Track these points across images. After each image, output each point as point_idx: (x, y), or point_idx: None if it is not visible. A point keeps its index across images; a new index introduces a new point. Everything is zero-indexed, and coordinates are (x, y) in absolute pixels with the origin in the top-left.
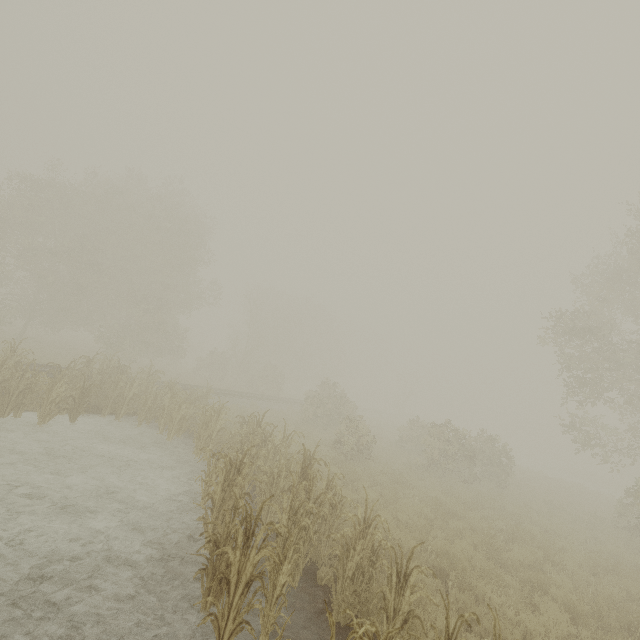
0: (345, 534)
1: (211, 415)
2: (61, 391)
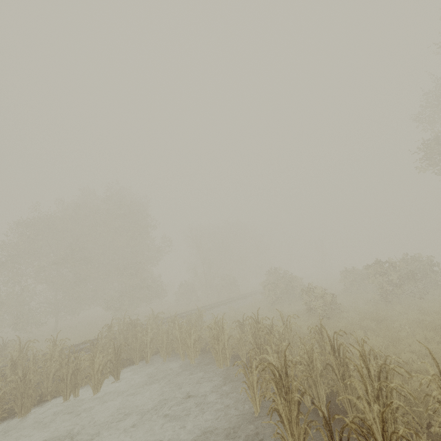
0: (435, 399)
1: (217, 330)
2: (100, 360)
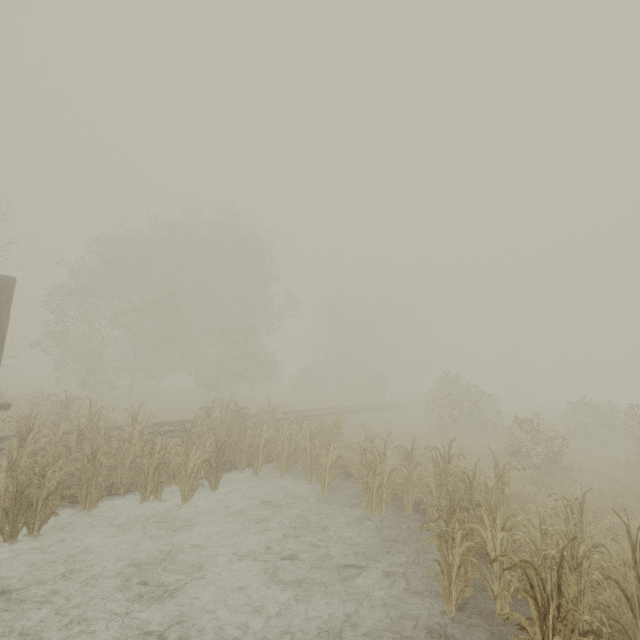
0: None
1: (374, 455)
2: (196, 458)
